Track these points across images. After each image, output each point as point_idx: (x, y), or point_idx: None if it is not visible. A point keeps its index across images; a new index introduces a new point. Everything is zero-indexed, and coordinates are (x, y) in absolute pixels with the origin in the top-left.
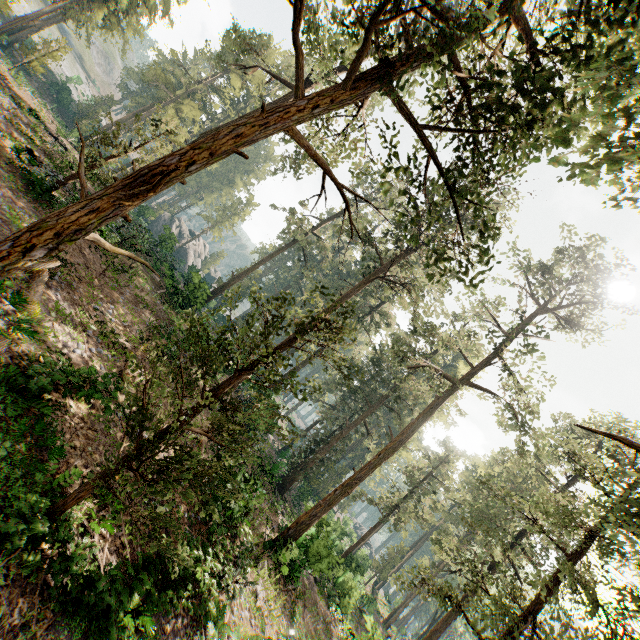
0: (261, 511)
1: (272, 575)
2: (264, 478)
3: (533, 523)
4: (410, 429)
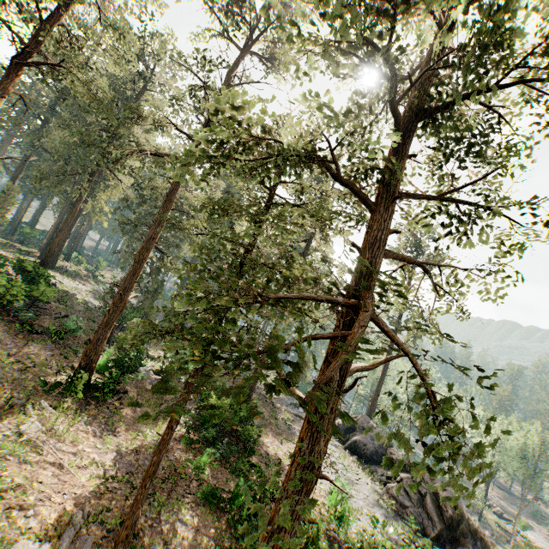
0: (41, 366)
1: (69, 406)
2: (53, 338)
3: (304, 255)
4: (155, 225)
